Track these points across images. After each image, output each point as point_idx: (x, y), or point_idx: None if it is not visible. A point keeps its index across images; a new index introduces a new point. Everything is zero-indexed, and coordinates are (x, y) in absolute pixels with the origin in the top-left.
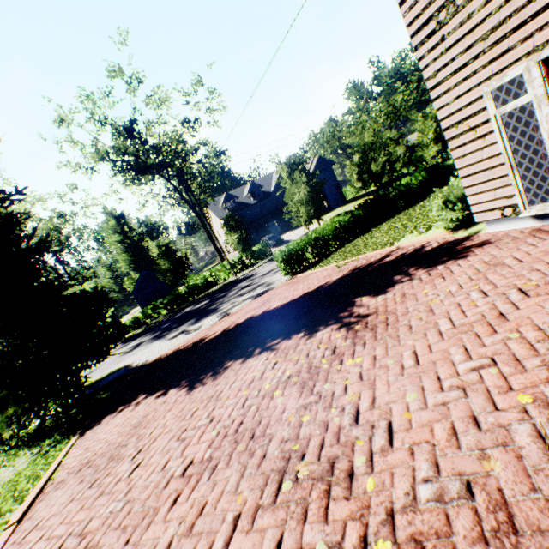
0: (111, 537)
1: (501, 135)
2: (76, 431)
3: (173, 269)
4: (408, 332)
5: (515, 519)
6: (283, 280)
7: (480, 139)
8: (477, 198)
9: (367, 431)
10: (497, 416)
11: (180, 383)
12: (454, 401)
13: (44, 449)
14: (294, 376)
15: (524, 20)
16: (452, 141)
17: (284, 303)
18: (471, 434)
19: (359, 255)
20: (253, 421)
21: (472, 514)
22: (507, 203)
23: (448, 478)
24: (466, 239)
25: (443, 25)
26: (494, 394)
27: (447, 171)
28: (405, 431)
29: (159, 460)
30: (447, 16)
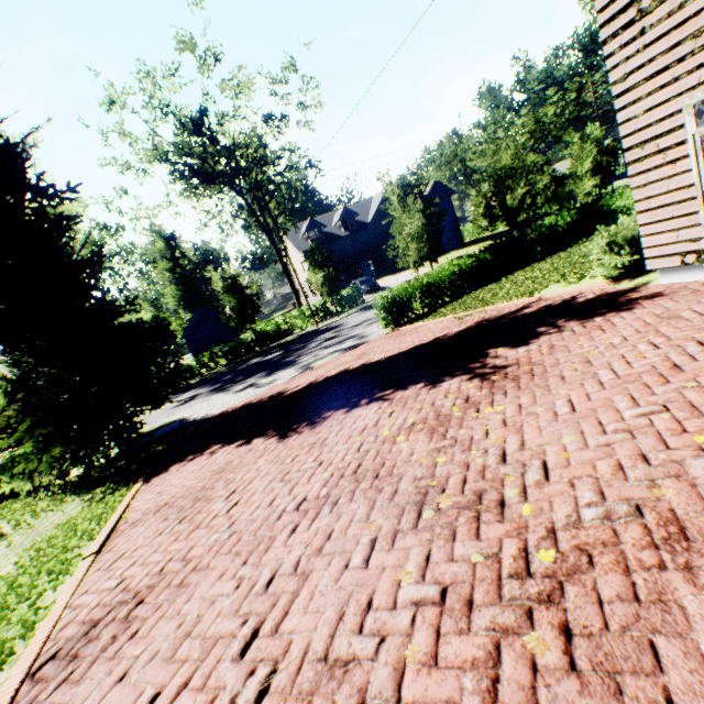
0: (223, 560)
1: (697, 161)
2: (135, 479)
3: (240, 309)
4: (560, 382)
5: (687, 530)
6: (381, 332)
7: (670, 165)
8: (654, 240)
9: (518, 468)
10: (669, 454)
11: (266, 433)
12: (619, 443)
13: (96, 496)
14: (419, 423)
15: None
16: (633, 166)
17: (389, 355)
18: (639, 469)
19: (487, 306)
20: (374, 463)
21: (641, 528)
22: (691, 248)
23: (614, 503)
24: (631, 291)
25: (646, 14)
26: (666, 435)
27: (604, 213)
28: (562, 467)
29: (262, 498)
30: (652, 3)
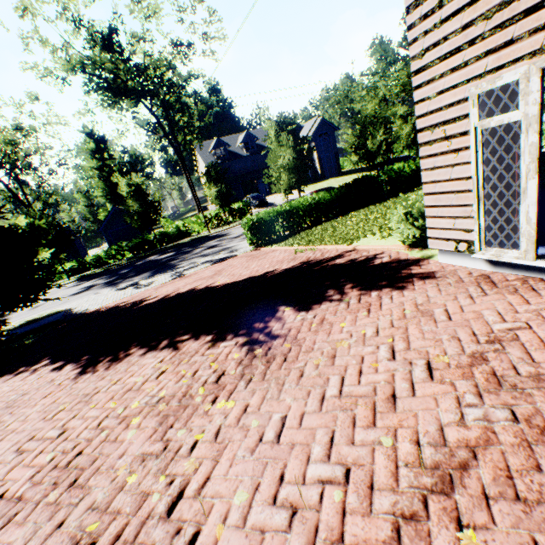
0: None
1: (477, 154)
2: None
3: (142, 213)
4: (296, 382)
5: None
6: (248, 249)
7: (454, 153)
8: (436, 222)
9: (169, 536)
10: None
11: (81, 359)
12: (274, 531)
13: None
14: (165, 400)
15: (542, 0)
16: (424, 148)
17: (227, 283)
18: None
19: (320, 244)
20: (90, 456)
21: None
22: (464, 237)
23: None
24: (416, 263)
25: None
26: (319, 540)
27: None
28: None
29: None
30: None
